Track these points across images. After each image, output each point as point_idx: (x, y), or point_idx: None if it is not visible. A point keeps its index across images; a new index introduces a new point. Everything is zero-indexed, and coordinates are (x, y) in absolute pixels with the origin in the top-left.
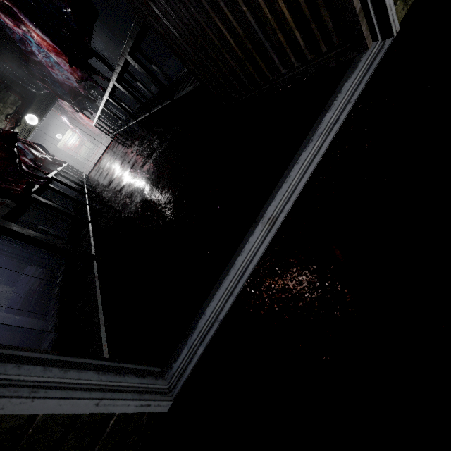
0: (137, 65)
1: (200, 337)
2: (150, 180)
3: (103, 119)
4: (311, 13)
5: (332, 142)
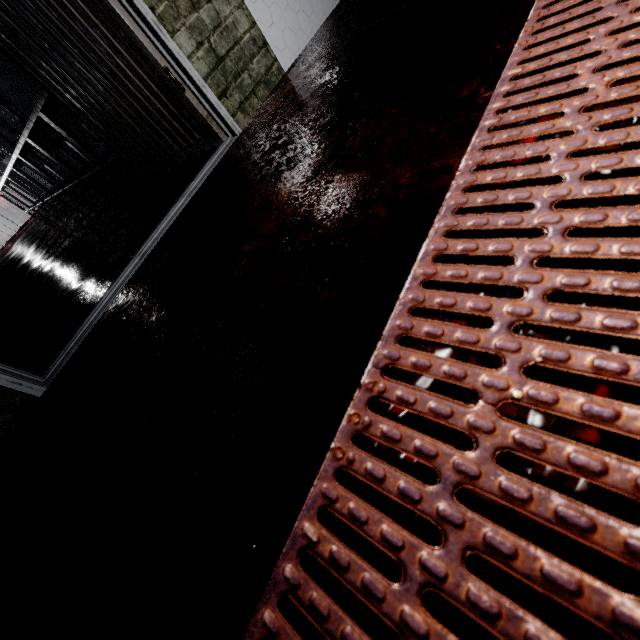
0: (54, 124)
1: (76, 342)
2: (69, 252)
3: (17, 186)
4: (178, 112)
5: (189, 201)
